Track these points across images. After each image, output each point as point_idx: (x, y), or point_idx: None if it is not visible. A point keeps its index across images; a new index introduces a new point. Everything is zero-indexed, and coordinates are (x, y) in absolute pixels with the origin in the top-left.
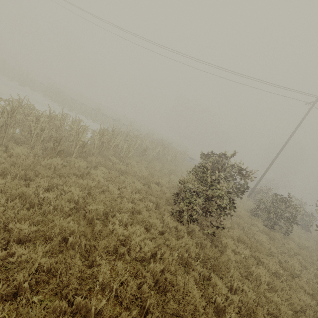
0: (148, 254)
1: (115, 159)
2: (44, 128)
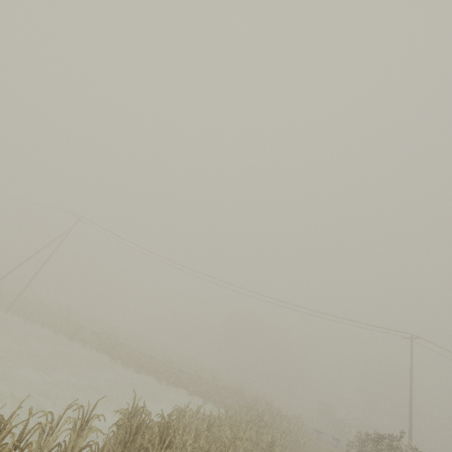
0: None
1: None
2: (252, 450)
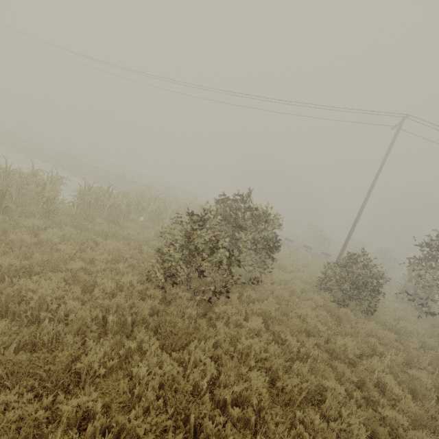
0: (61, 315)
1: (101, 220)
2: None
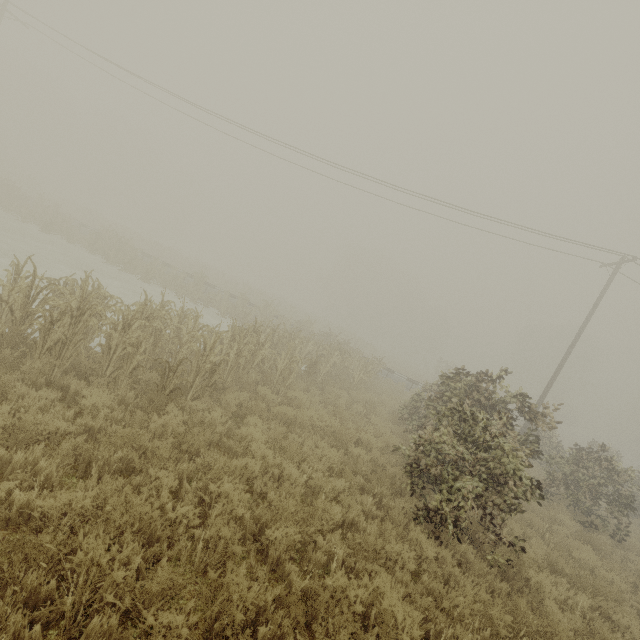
0: None
1: (268, 392)
2: (141, 342)
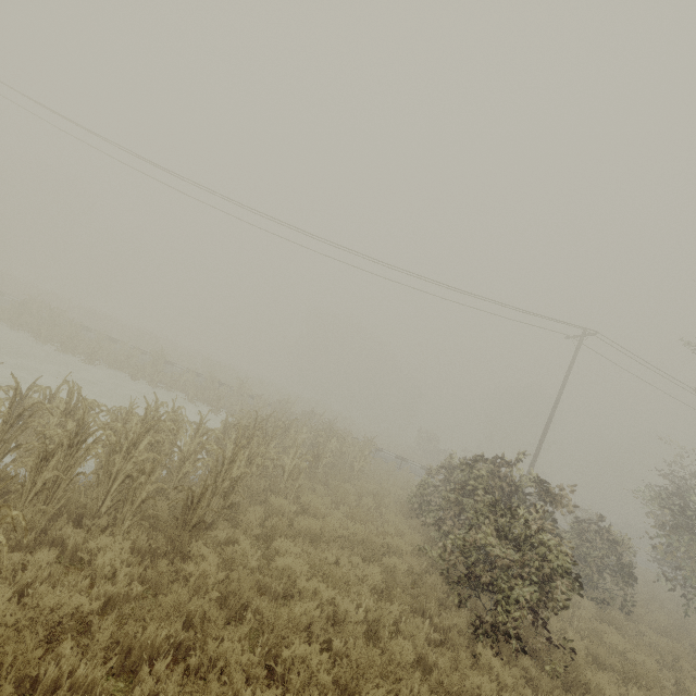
0: None
1: (284, 503)
2: (153, 466)
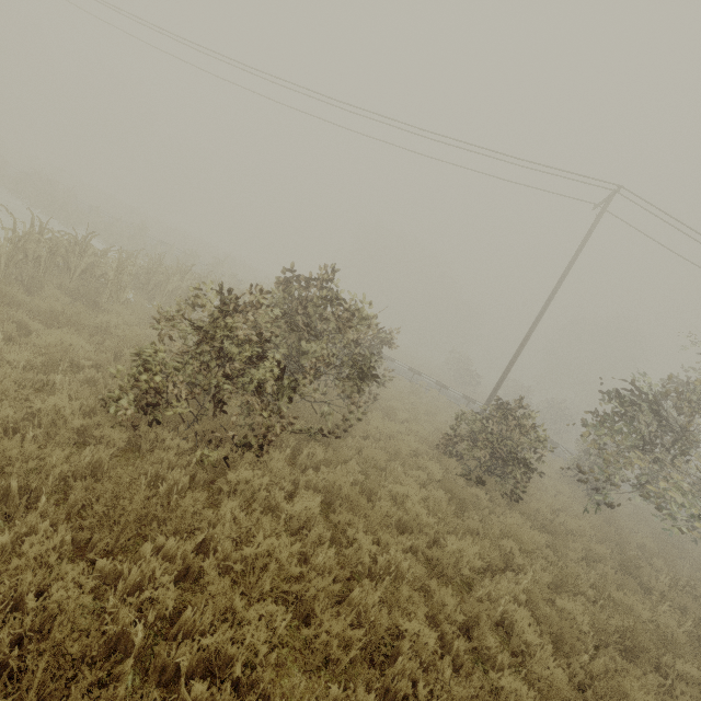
0: None
1: (54, 292)
2: None
